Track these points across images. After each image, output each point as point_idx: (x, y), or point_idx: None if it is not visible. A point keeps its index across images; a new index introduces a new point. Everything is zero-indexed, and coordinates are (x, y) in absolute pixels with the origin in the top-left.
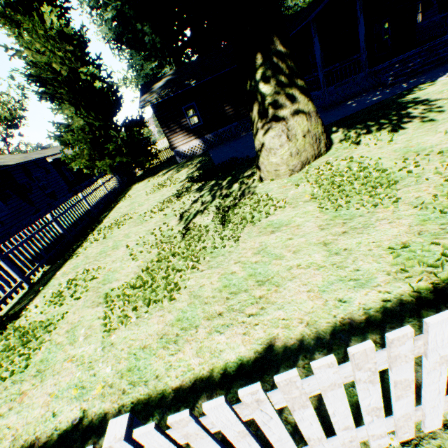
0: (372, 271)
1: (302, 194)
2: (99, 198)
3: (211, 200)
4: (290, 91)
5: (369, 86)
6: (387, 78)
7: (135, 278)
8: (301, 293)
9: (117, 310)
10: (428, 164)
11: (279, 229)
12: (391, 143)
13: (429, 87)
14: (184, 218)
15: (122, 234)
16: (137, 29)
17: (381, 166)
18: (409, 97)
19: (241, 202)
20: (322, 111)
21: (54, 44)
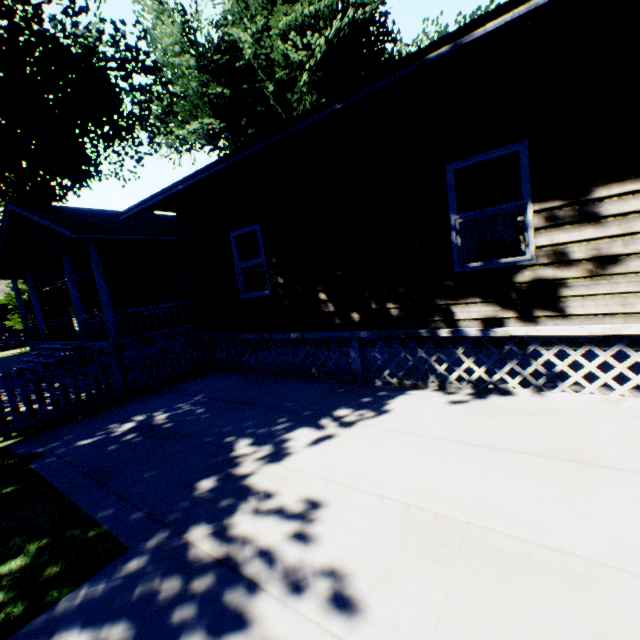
0: None
1: None
2: None
3: None
4: None
5: None
6: None
7: None
8: None
9: None
10: None
11: None
12: None
13: None
14: None
15: None
16: None
17: None
18: None
19: None
20: None
21: None
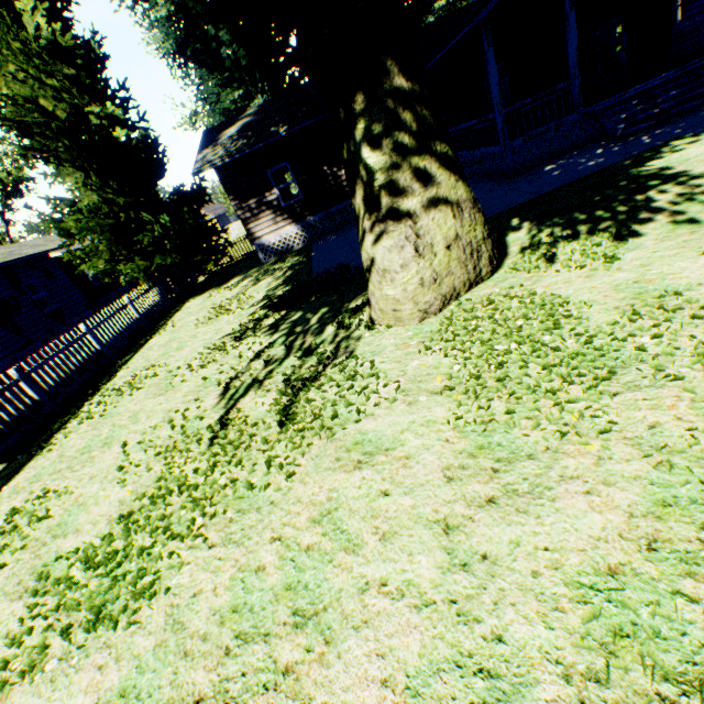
0: (532, 656)
1: (431, 370)
2: (121, 328)
3: (283, 357)
4: (421, 163)
5: (585, 138)
6: (617, 123)
7: (102, 536)
8: (368, 685)
9: (40, 623)
10: (680, 334)
11: (372, 459)
12: (611, 268)
13: (690, 146)
14: (229, 393)
15: (131, 410)
16: (208, 34)
17: (585, 324)
18: (652, 165)
19: (325, 373)
20: (501, 182)
21: (38, 65)
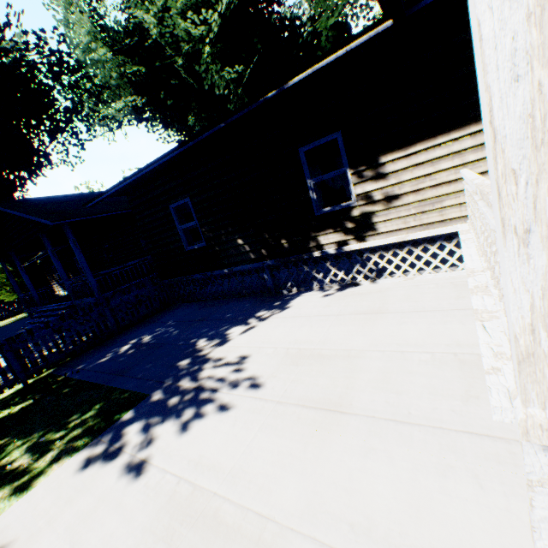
0: None
1: None
2: None
3: None
4: None
5: None
6: None
7: None
8: None
9: None
10: None
11: None
12: None
13: None
14: None
15: None
16: None
17: None
18: None
19: None
20: None
21: None
